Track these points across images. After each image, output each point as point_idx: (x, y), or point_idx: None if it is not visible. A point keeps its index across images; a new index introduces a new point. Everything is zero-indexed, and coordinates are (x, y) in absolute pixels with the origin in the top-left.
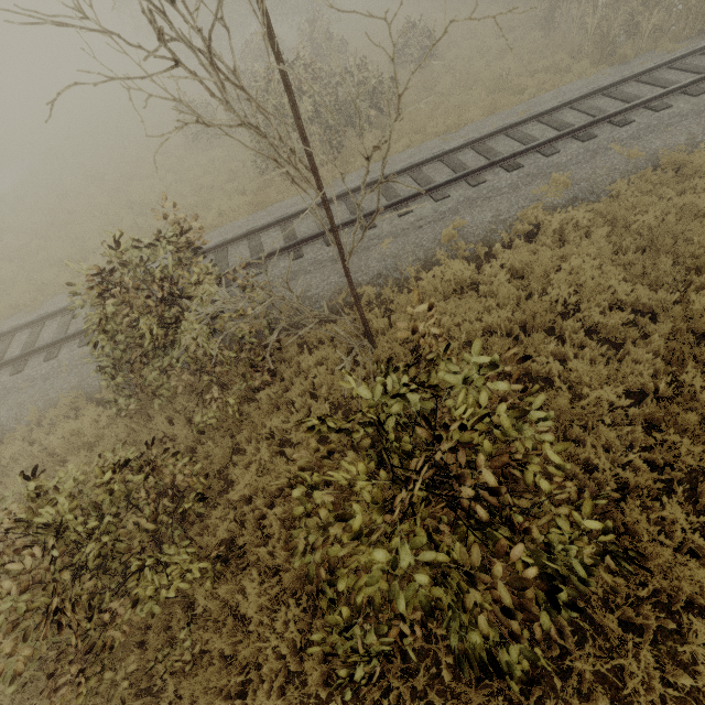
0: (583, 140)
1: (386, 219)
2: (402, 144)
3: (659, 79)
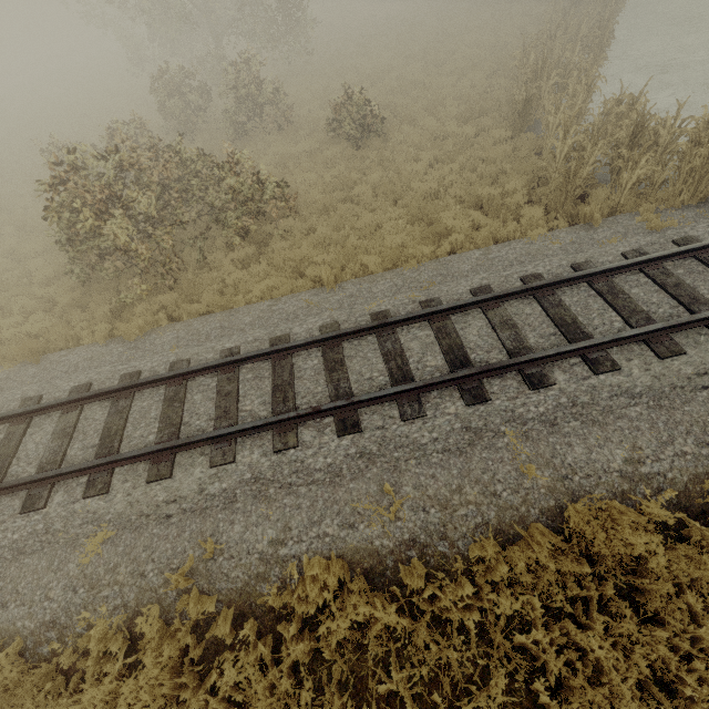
0: (466, 403)
1: (129, 479)
2: (266, 285)
3: (618, 294)
